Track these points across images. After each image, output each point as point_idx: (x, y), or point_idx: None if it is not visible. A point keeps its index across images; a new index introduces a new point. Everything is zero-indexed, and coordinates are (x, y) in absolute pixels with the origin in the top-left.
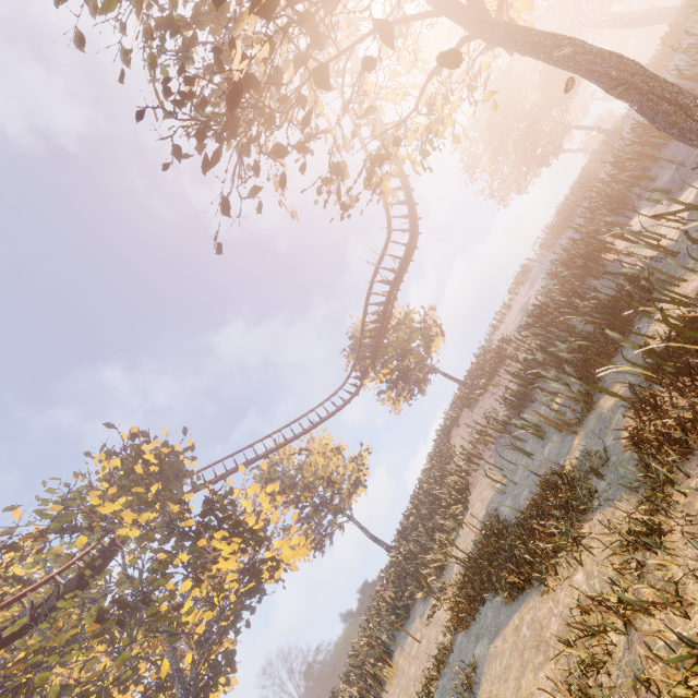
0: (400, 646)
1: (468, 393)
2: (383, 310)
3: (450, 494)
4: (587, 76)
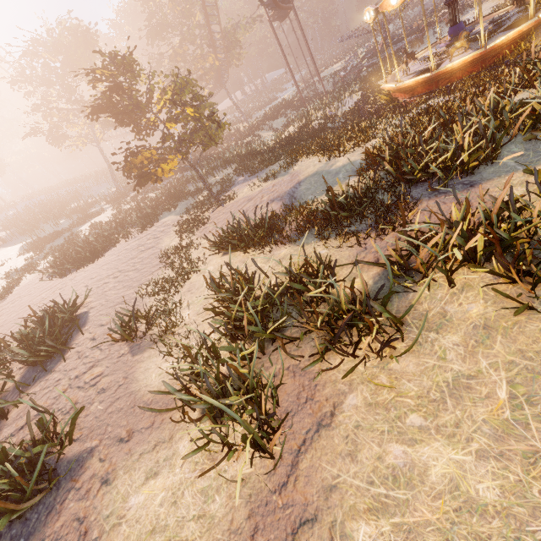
0: None
1: None
2: None
3: None
4: (108, 164)
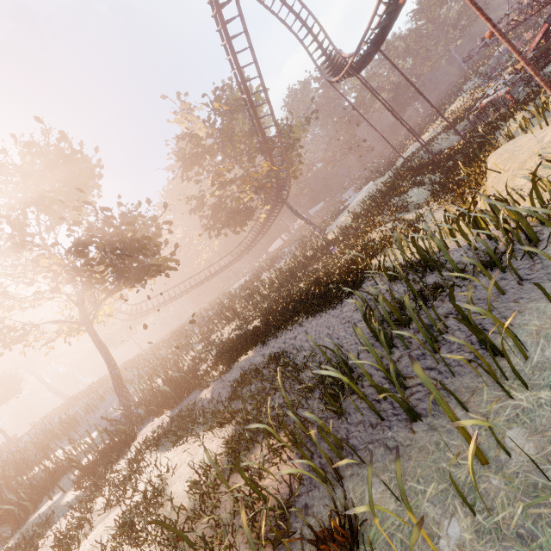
0: None
1: None
2: None
3: None
4: (106, 360)
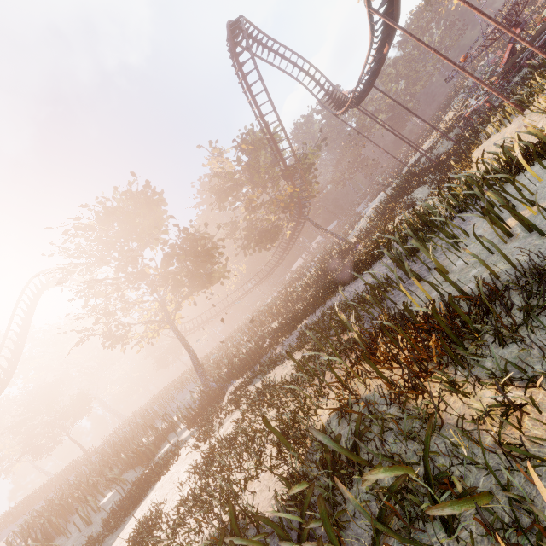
0: None
1: None
2: None
3: None
4: (187, 349)
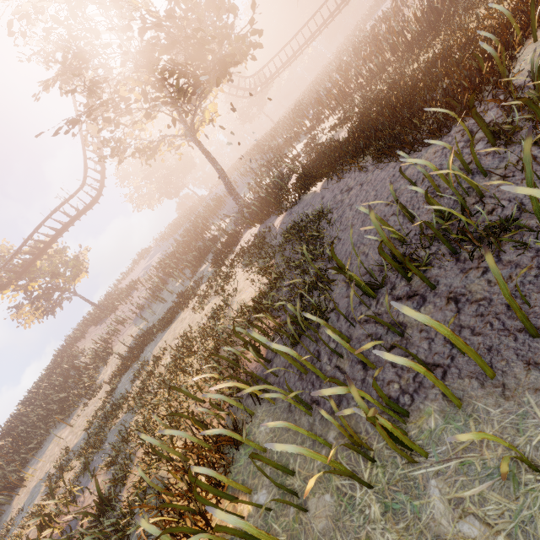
0: (55, 435)
1: (98, 315)
2: (55, 234)
3: (97, 353)
4: (216, 169)
